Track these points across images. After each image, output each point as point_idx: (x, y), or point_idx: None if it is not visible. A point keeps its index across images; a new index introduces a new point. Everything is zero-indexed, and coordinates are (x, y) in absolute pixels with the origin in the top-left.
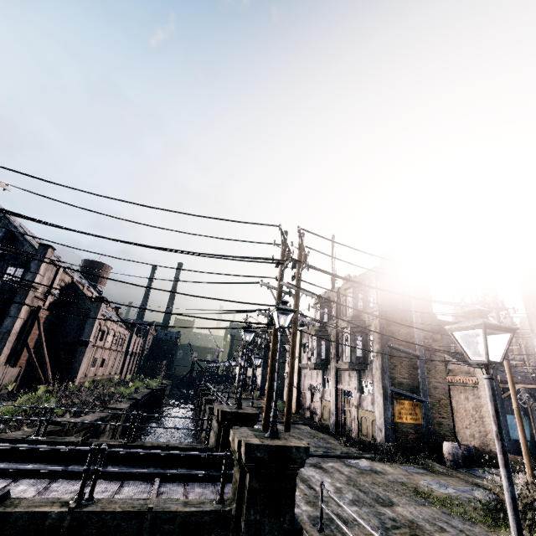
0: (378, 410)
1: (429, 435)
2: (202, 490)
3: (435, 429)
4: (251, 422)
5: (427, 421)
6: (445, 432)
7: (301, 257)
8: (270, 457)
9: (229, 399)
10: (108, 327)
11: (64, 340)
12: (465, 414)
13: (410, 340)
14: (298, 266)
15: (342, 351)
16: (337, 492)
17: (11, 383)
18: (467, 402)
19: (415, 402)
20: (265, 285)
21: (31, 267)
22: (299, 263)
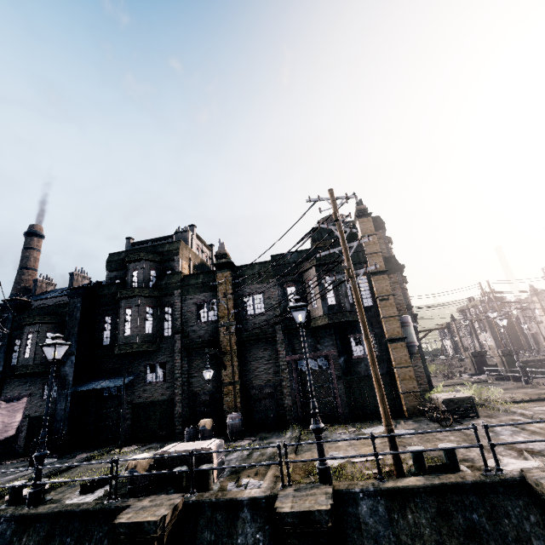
0: None
1: None
2: None
3: None
4: None
5: None
6: None
7: None
8: None
9: None
10: None
11: None
12: None
13: None
14: None
15: None
16: None
17: None
18: None
19: None
20: None
21: None
22: None
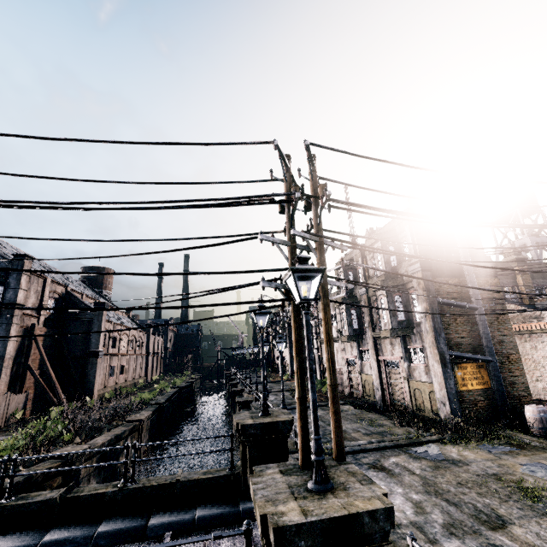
0: (436, 381)
1: (503, 400)
2: (230, 543)
3: (508, 390)
4: (284, 432)
5: (498, 384)
6: (520, 392)
7: (316, 191)
8: (324, 542)
9: (259, 386)
10: (119, 333)
11: (72, 354)
12: (533, 366)
13: (463, 291)
14: (314, 205)
15: (379, 317)
16: (418, 513)
17: (19, 411)
18: (535, 351)
19: (480, 363)
20: (266, 239)
21: (10, 283)
22: (315, 200)
